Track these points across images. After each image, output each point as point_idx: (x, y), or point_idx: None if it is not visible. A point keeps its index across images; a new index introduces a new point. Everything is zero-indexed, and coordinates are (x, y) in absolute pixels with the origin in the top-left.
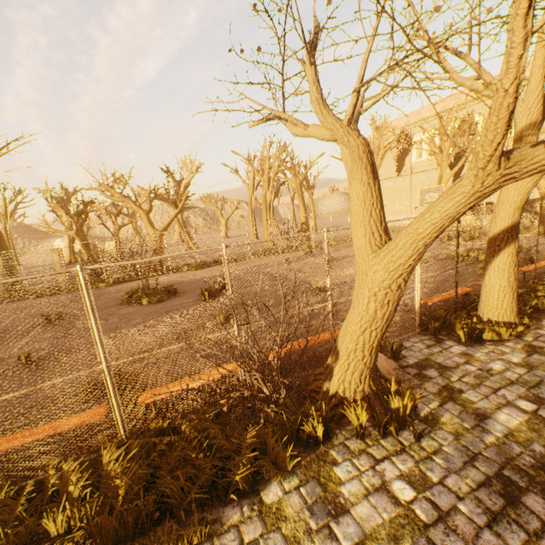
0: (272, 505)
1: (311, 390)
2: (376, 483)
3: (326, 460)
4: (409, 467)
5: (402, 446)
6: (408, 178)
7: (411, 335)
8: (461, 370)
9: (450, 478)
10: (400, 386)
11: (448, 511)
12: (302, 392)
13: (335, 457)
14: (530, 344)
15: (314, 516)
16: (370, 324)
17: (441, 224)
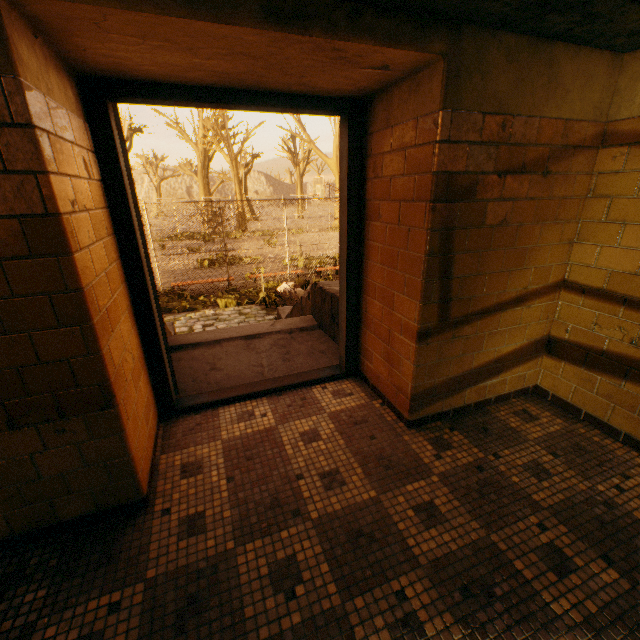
0: None
1: None
2: None
3: None
4: None
5: None
6: None
7: None
8: None
9: None
10: None
11: None
12: None
13: None
14: None
15: None
16: None
17: None
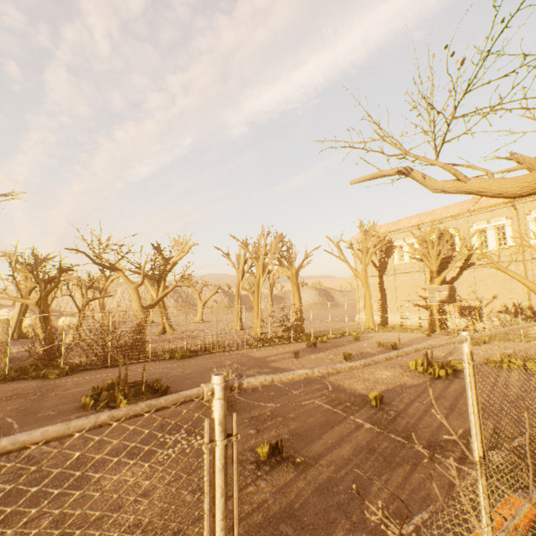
0: None
1: None
2: None
3: None
4: None
5: None
6: (392, 277)
7: None
8: None
9: None
10: None
11: None
12: None
13: None
14: None
15: None
16: None
17: None
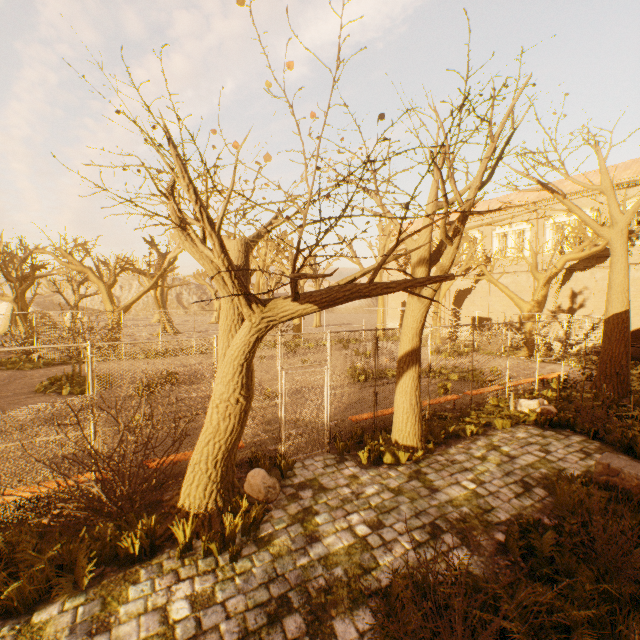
0: (37, 624)
1: (172, 505)
2: (161, 602)
3: (130, 579)
4: (204, 587)
5: (215, 566)
6: None
7: (320, 453)
8: (335, 492)
9: (235, 598)
10: (254, 504)
11: (207, 629)
12: (165, 507)
13: (141, 576)
14: (420, 470)
15: (72, 635)
16: (215, 435)
17: (243, 349)
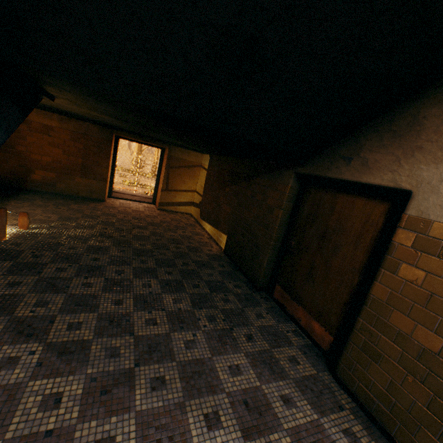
0: None
1: None
2: None
3: None
4: None
5: None
6: None
7: None
8: None
9: None
10: None
11: None
12: None
13: None
14: None
15: None
16: None
17: None
